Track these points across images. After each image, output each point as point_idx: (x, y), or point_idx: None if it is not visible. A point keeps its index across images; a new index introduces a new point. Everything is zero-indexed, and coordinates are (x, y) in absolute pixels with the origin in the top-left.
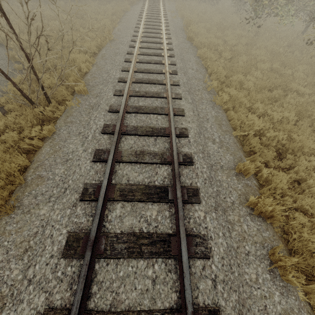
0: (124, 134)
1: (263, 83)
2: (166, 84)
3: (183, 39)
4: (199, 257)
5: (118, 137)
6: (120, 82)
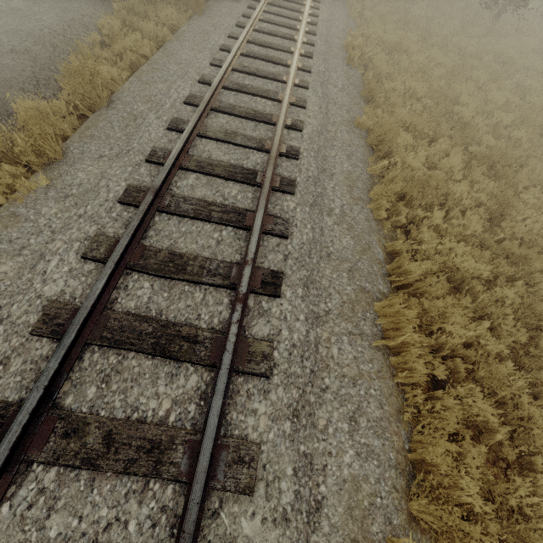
0: (269, 4)
1: (403, 17)
2: None
3: None
4: (309, 43)
5: (266, 3)
6: None
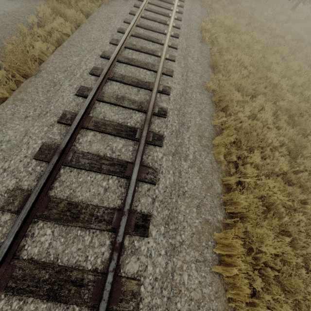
0: None
1: (237, 8)
2: None
3: None
4: (176, 27)
5: None
6: None
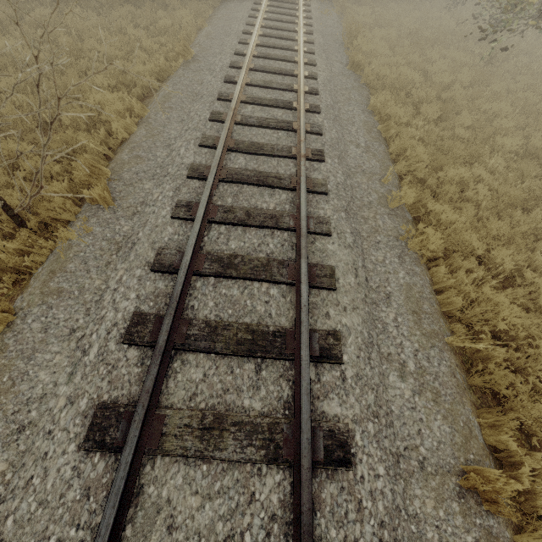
0: (180, 348)
1: (512, 194)
2: (297, 190)
3: (341, 66)
4: None
5: (164, 361)
6: (192, 179)
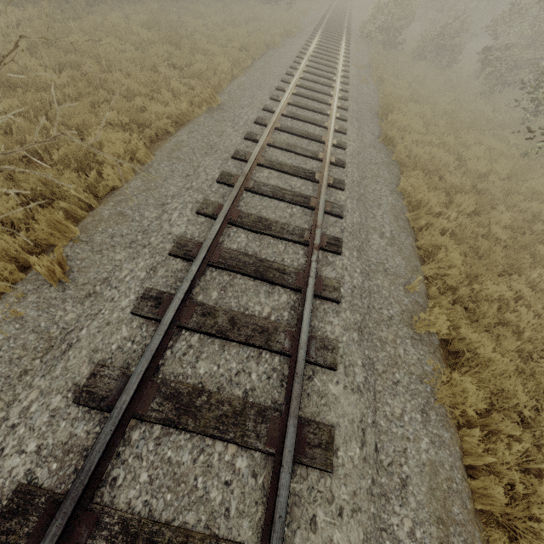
0: None
1: None
2: (302, 293)
3: (373, 138)
4: None
5: None
6: (175, 257)
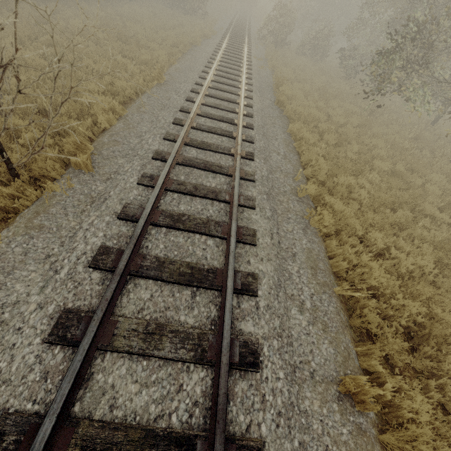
0: (134, 274)
1: (383, 197)
2: (233, 176)
3: (270, 102)
4: None
5: (121, 282)
6: (155, 160)
